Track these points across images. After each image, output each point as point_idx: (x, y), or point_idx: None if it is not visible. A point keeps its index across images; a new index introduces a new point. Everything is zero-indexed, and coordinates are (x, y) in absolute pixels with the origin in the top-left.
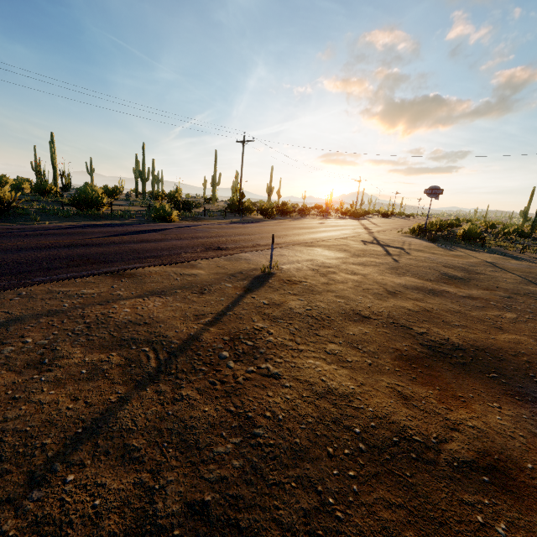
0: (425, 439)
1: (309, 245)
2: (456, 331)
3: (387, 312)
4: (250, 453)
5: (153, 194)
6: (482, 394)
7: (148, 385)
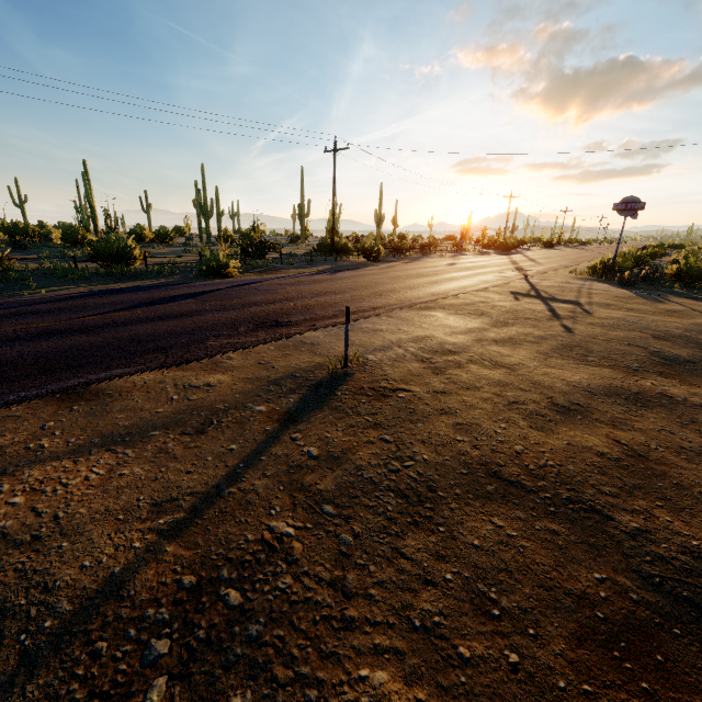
0: None
1: (425, 307)
2: None
3: (555, 466)
4: None
5: (220, 235)
6: None
7: None
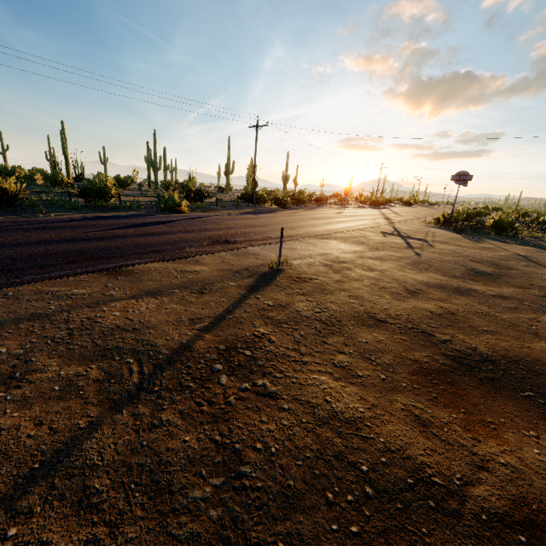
0: (447, 481)
1: (323, 237)
2: (485, 338)
3: (405, 315)
4: (232, 500)
5: (166, 183)
6: (515, 419)
7: (125, 406)
